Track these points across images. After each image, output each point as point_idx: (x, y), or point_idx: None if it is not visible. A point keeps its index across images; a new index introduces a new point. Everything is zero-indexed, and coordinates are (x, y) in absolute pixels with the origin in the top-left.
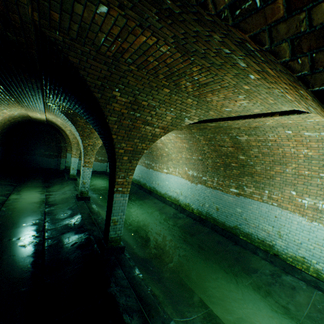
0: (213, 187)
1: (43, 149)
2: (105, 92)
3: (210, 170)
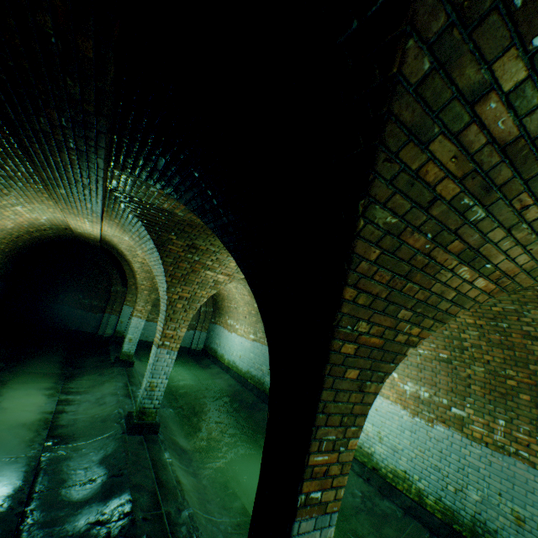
0: (493, 444)
1: (81, 293)
2: (464, 50)
3: (478, 394)
